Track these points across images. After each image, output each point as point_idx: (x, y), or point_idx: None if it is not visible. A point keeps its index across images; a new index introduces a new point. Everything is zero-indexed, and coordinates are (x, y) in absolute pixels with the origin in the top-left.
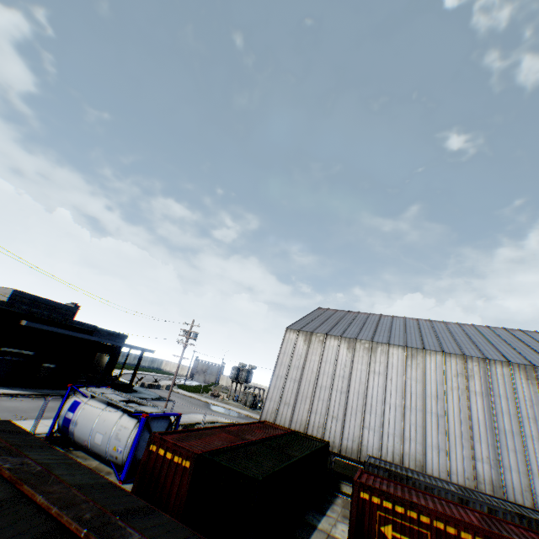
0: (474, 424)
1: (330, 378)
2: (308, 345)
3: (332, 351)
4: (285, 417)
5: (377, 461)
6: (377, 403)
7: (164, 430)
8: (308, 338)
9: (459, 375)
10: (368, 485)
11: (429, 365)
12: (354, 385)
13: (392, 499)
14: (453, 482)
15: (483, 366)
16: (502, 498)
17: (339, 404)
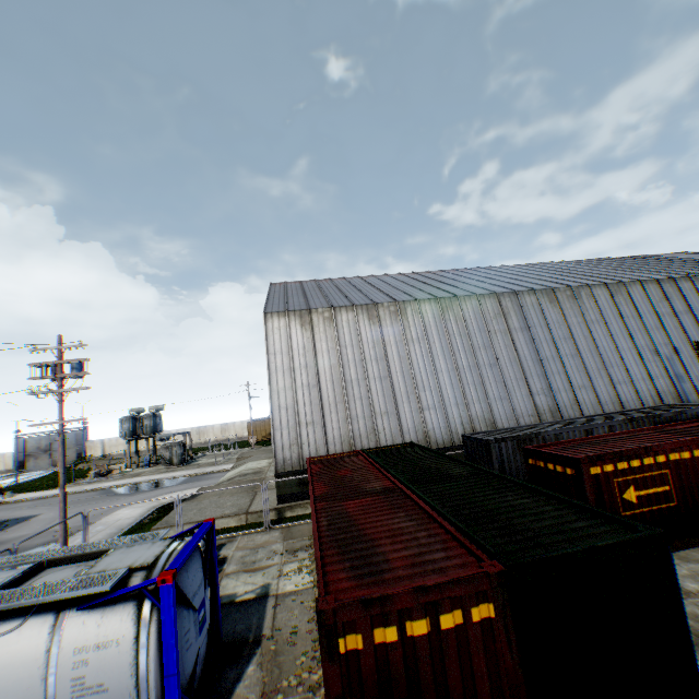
0: (524, 362)
1: (361, 366)
2: (311, 330)
3: (350, 329)
4: (315, 443)
5: (482, 436)
6: (429, 376)
7: (202, 576)
8: (307, 320)
9: (498, 315)
10: (596, 457)
11: (468, 313)
12: (395, 364)
13: (624, 458)
14: (549, 422)
15: (515, 300)
16: (587, 416)
17: (385, 395)
